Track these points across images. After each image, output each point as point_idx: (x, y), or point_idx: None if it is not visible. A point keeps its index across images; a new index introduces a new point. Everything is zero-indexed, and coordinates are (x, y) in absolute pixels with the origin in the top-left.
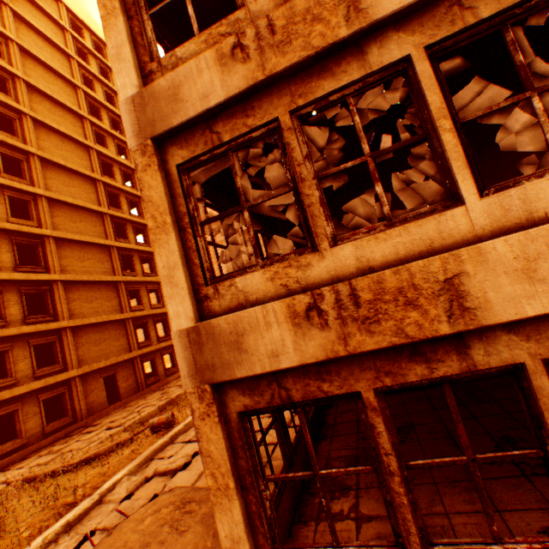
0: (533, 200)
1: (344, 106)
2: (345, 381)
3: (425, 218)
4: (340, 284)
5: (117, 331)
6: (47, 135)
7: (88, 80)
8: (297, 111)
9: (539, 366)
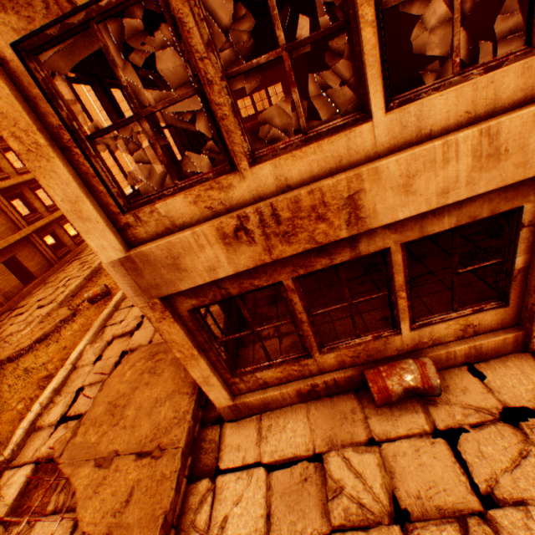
0: (426, 117)
1: None
2: (271, 276)
3: (338, 135)
4: (263, 206)
5: None
6: None
7: None
8: None
9: (398, 248)
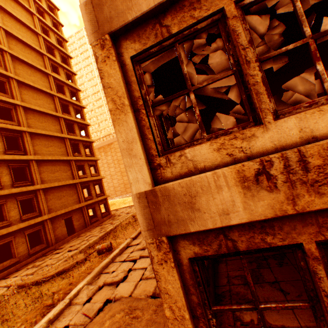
0: None
1: (254, 16)
2: (287, 234)
3: None
4: (288, 151)
5: (71, 191)
6: (20, 66)
7: (45, 30)
8: (240, 1)
9: None
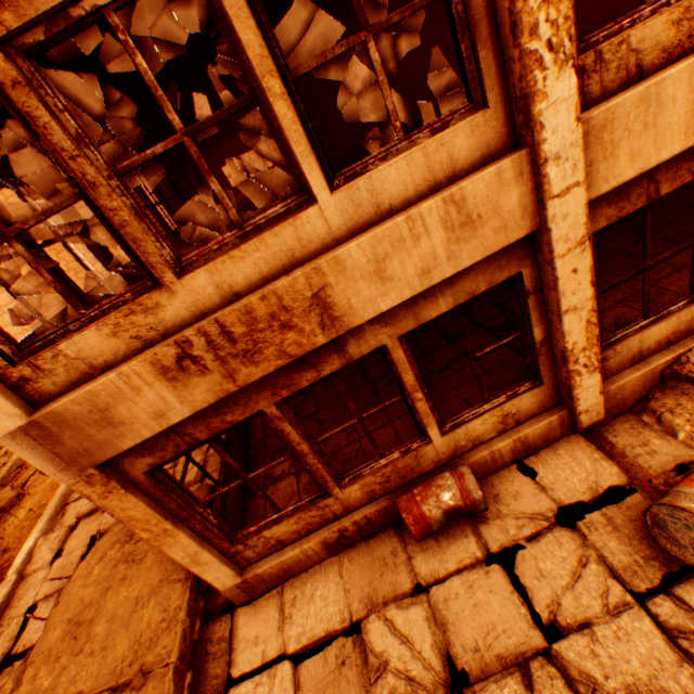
0: (380, 191)
1: None
2: (247, 407)
3: (281, 225)
4: (206, 325)
5: None
6: None
7: None
8: (14, 39)
9: (397, 343)
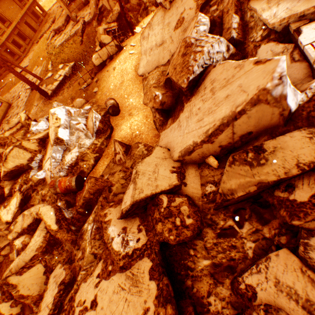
0: None
1: None
2: None
3: None
4: None
5: (9, 1)
6: None
7: None
8: None
9: None
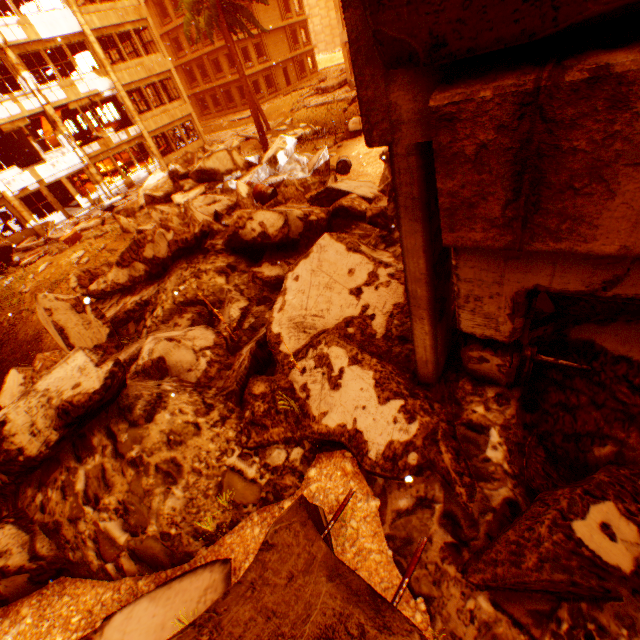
0: None
1: None
2: None
3: None
4: None
5: (282, 37)
6: None
7: None
8: None
9: None
